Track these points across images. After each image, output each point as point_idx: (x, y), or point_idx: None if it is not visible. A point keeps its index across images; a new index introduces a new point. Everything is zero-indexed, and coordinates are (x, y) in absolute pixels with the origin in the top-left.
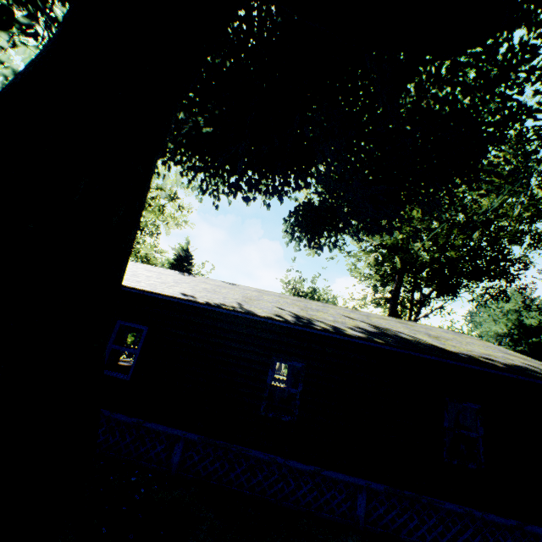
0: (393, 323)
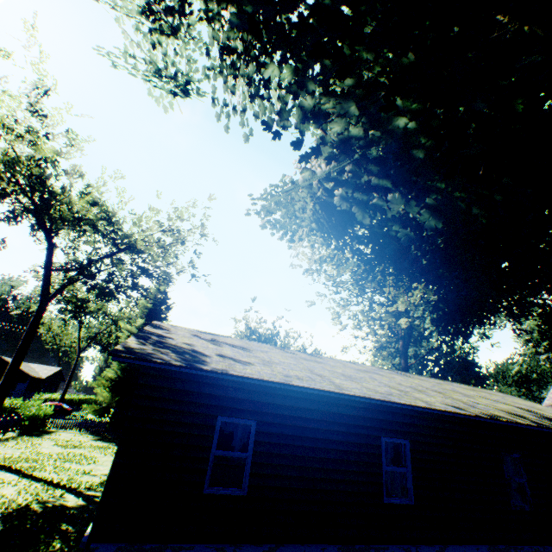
0: (495, 396)
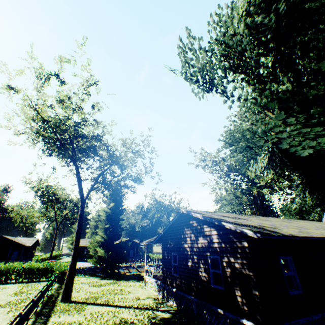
0: None
